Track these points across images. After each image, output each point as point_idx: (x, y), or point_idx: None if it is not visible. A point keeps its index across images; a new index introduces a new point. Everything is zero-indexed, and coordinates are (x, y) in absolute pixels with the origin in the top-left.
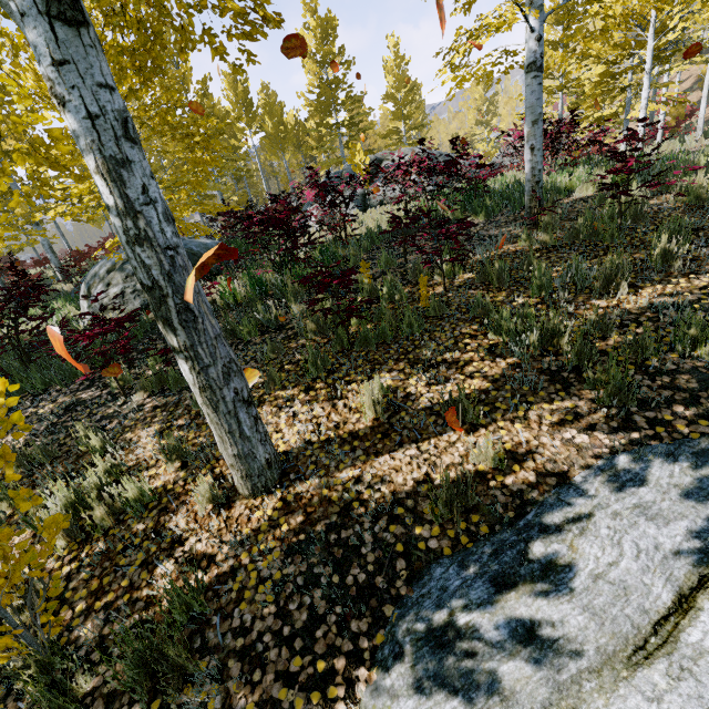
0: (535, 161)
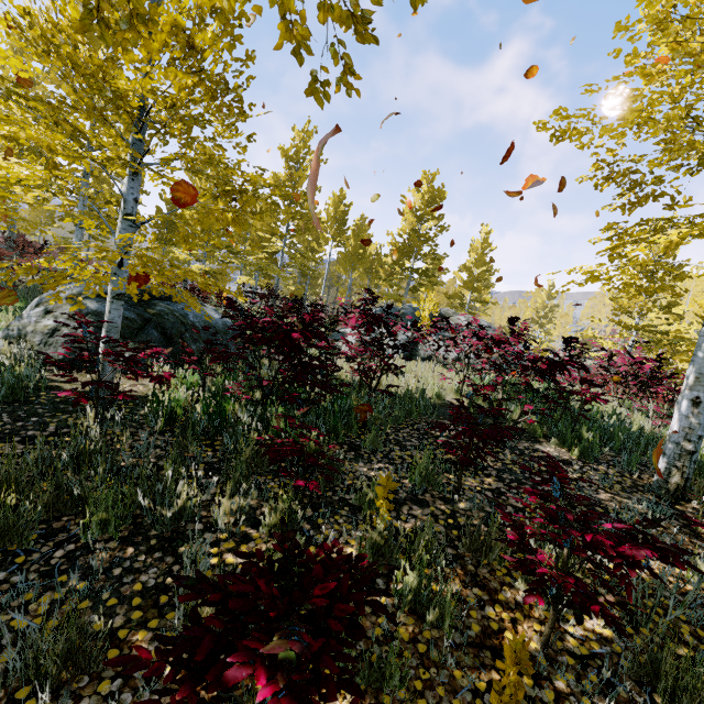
0: (696, 421)
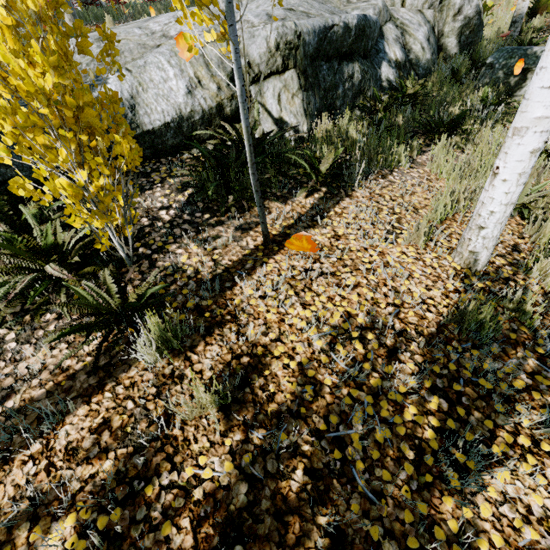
0: None
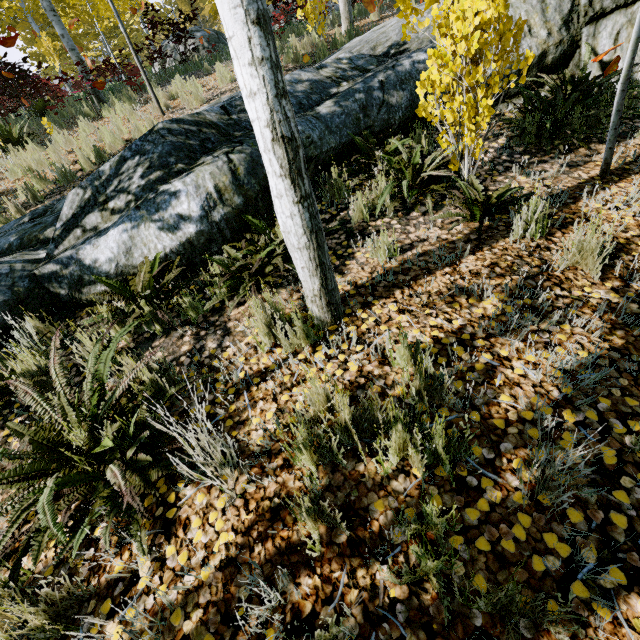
0: None
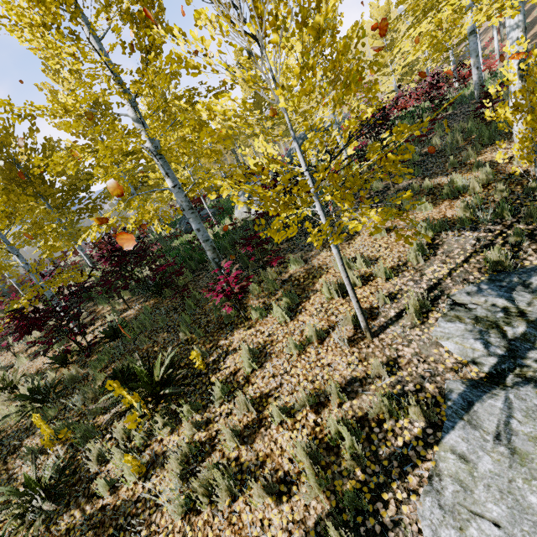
0: (479, 73)
